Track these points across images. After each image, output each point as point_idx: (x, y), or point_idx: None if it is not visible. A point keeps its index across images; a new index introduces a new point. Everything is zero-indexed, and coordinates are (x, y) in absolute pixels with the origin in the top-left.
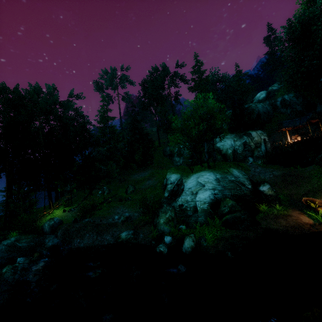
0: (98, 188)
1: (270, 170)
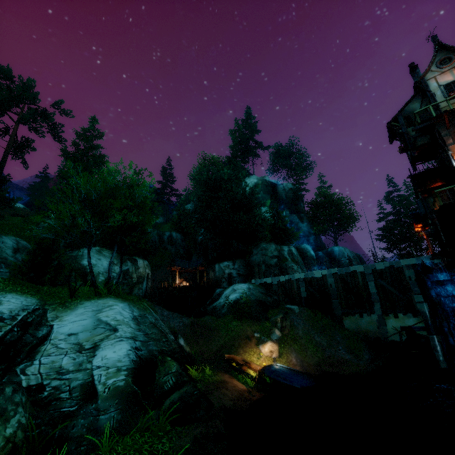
0: None
1: (179, 315)
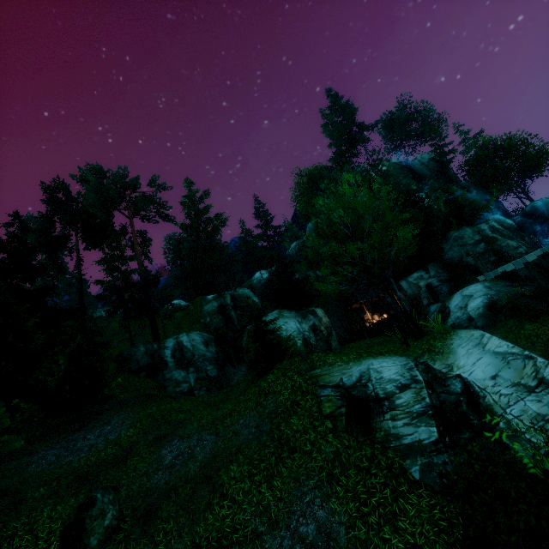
0: None
1: None
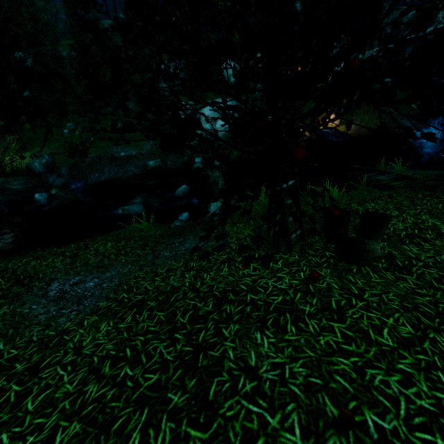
0: (57, 125)
1: None
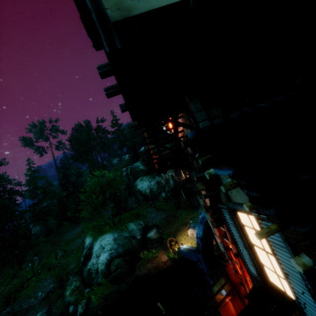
0: (29, 259)
1: (160, 214)
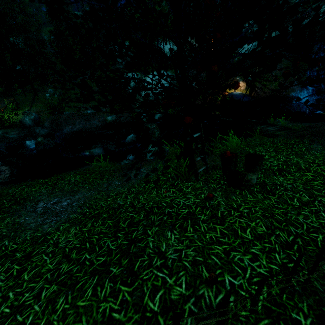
0: (41, 91)
1: None
